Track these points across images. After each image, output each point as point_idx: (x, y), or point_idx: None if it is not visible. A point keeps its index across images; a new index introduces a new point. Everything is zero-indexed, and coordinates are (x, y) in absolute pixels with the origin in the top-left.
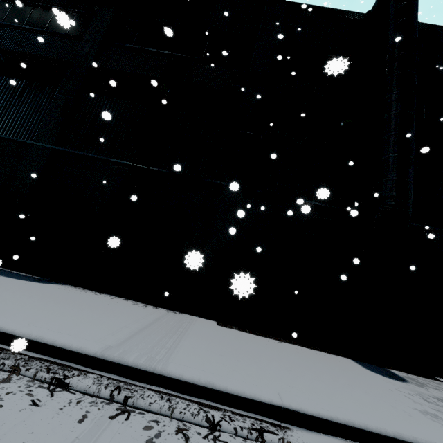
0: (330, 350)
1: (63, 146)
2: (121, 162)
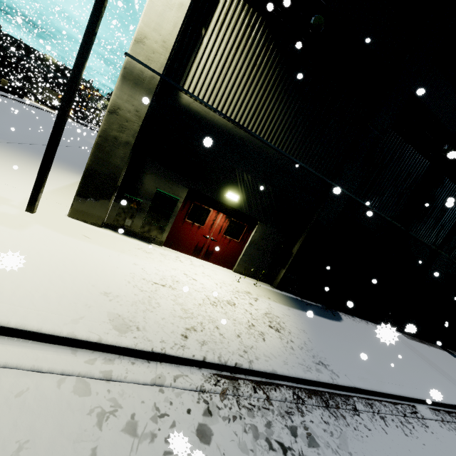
0: (433, 343)
1: (352, 191)
2: (394, 223)
